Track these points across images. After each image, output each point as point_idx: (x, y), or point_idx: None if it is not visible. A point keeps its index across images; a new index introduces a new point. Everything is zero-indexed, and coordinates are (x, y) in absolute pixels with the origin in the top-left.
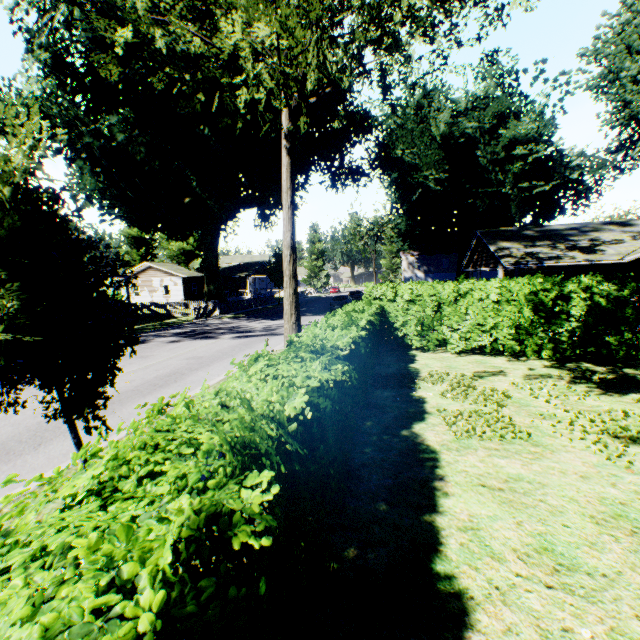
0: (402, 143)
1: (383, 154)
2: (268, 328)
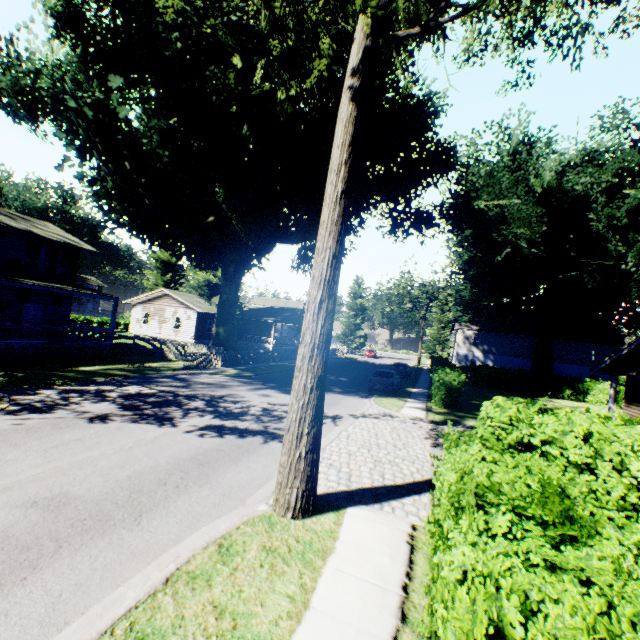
0: (487, 193)
1: (462, 202)
2: (269, 412)
